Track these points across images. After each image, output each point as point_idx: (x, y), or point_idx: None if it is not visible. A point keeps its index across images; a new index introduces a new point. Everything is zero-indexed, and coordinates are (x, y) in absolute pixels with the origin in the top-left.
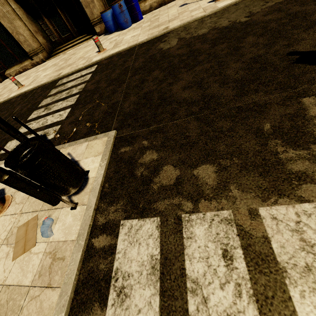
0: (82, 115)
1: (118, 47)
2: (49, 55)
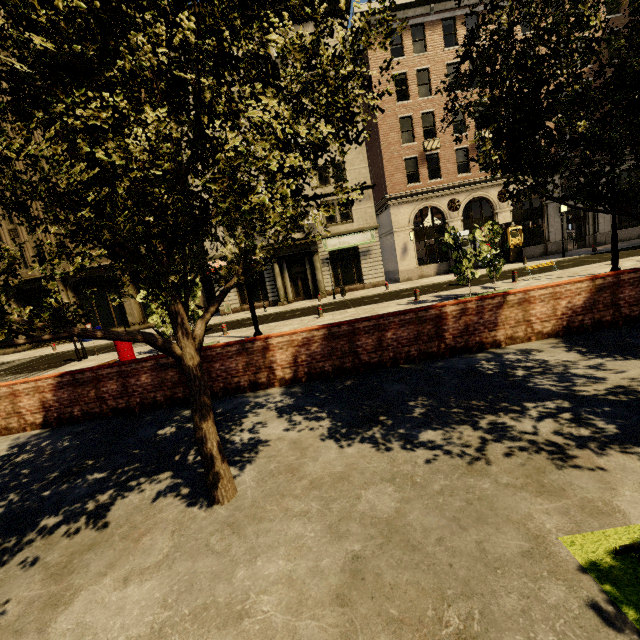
0: (2, 370)
1: (62, 350)
2: (33, 347)
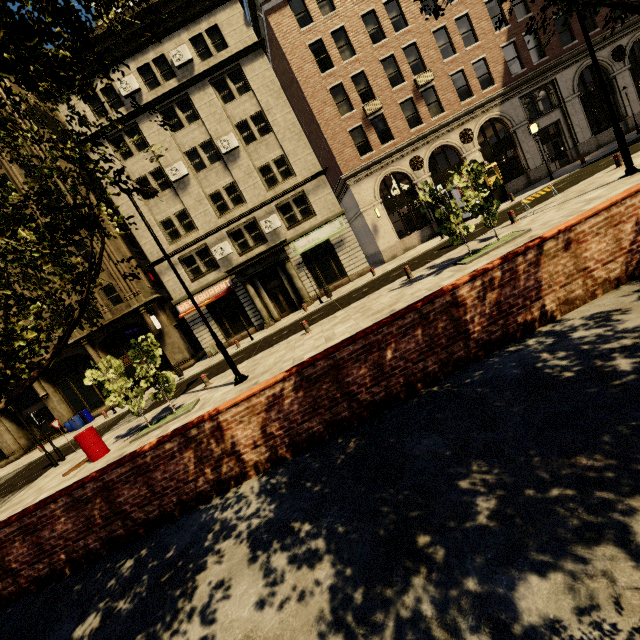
0: None
1: (49, 450)
2: (26, 452)
